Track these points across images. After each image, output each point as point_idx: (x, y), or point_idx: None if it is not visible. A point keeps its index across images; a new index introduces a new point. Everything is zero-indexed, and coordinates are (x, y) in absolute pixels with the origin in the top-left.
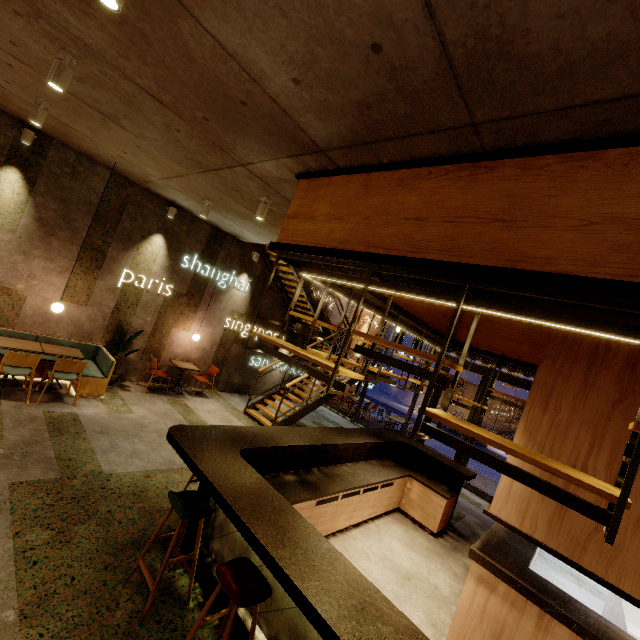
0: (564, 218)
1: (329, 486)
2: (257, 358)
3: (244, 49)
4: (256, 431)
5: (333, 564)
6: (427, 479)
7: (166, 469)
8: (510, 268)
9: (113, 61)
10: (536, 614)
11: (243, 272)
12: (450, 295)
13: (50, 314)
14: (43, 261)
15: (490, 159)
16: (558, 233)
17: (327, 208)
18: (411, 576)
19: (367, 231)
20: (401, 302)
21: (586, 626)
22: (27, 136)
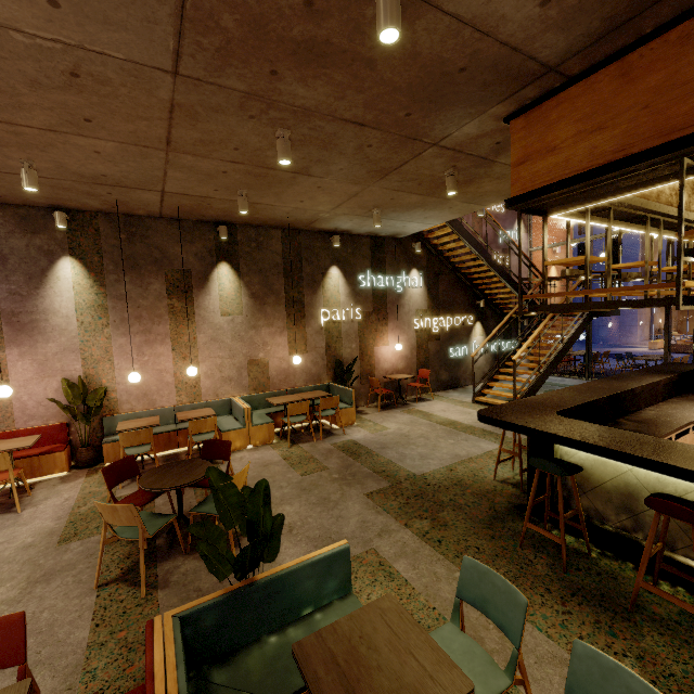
0: None
1: (655, 430)
2: (455, 348)
3: (486, 6)
4: (545, 398)
5: None
6: None
7: (459, 462)
8: None
9: (326, 110)
10: None
11: (411, 268)
12: None
13: (287, 370)
14: (267, 328)
15: None
16: None
17: (571, 129)
18: None
19: (654, 120)
20: (660, 200)
21: None
22: (223, 232)
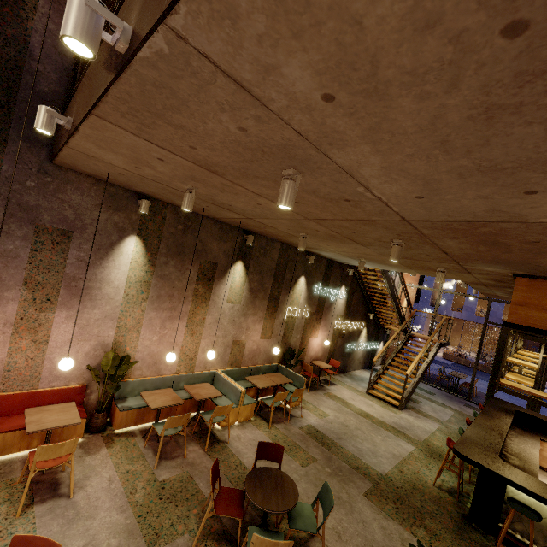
0: None
1: (530, 467)
2: (350, 344)
3: None
4: (475, 435)
5: None
6: None
7: (400, 462)
8: None
9: (444, 247)
10: None
11: (342, 285)
12: None
13: (255, 350)
14: (252, 316)
15: None
16: None
17: None
18: None
19: None
20: None
21: None
22: (251, 240)
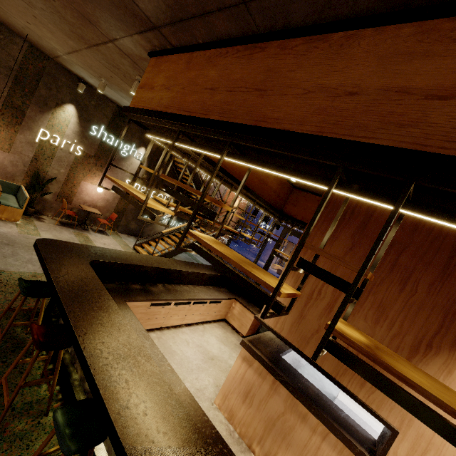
0: (295, 88)
1: (165, 295)
2: None
3: None
4: (115, 252)
5: (119, 332)
6: (247, 302)
7: None
8: (252, 125)
9: None
10: (272, 381)
11: (142, 146)
12: (228, 152)
13: None
14: None
15: (264, 40)
16: (288, 99)
17: (162, 80)
18: (215, 358)
19: (181, 98)
20: (235, 173)
21: (298, 389)
22: None
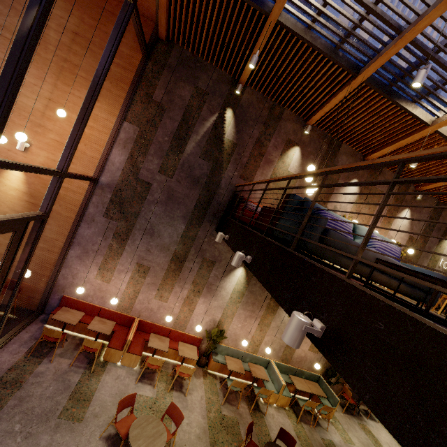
0: None
1: None
2: None
3: None
4: None
5: None
6: None
7: None
8: None
9: None
10: None
11: None
12: None
13: (302, 357)
14: None
15: None
16: None
17: None
18: None
19: None
20: None
21: None
22: None
